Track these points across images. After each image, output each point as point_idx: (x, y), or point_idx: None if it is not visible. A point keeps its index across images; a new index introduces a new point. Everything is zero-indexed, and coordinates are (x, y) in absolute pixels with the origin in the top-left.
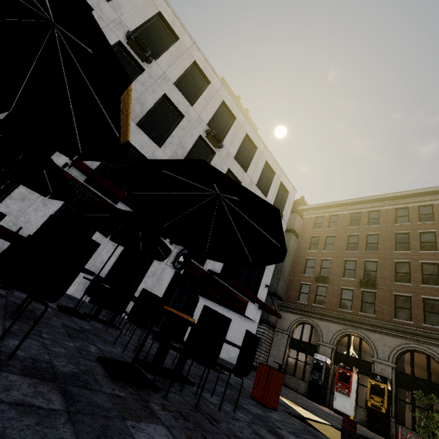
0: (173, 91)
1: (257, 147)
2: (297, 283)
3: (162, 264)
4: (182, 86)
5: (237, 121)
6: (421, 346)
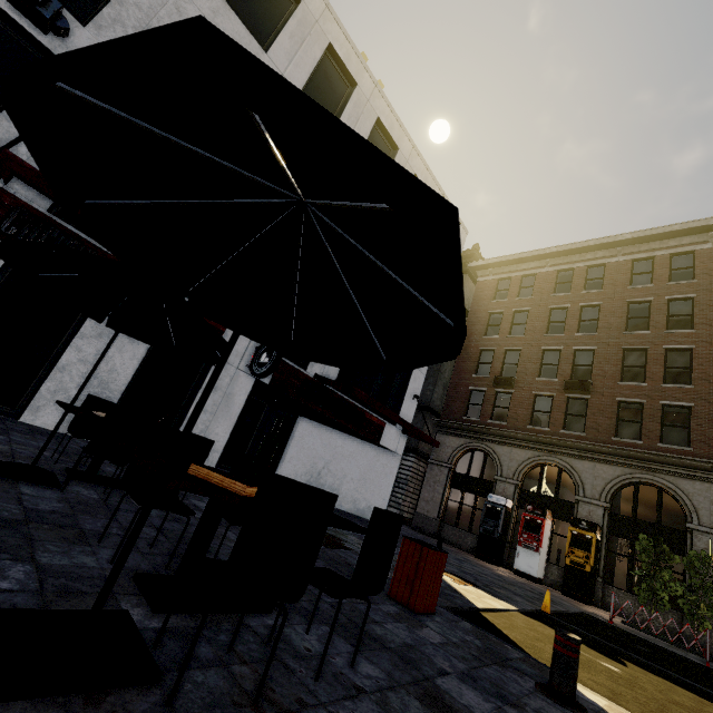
0: (222, 14)
1: (398, 147)
2: (464, 390)
3: (229, 369)
4: (241, 4)
5: (359, 91)
6: (652, 476)
